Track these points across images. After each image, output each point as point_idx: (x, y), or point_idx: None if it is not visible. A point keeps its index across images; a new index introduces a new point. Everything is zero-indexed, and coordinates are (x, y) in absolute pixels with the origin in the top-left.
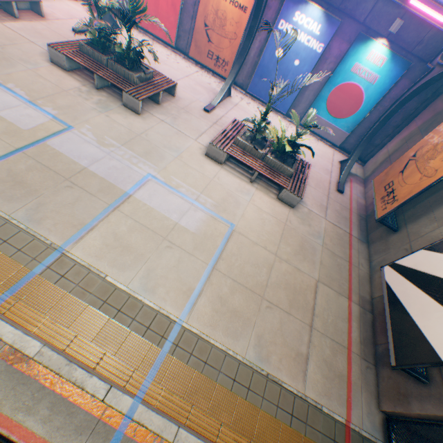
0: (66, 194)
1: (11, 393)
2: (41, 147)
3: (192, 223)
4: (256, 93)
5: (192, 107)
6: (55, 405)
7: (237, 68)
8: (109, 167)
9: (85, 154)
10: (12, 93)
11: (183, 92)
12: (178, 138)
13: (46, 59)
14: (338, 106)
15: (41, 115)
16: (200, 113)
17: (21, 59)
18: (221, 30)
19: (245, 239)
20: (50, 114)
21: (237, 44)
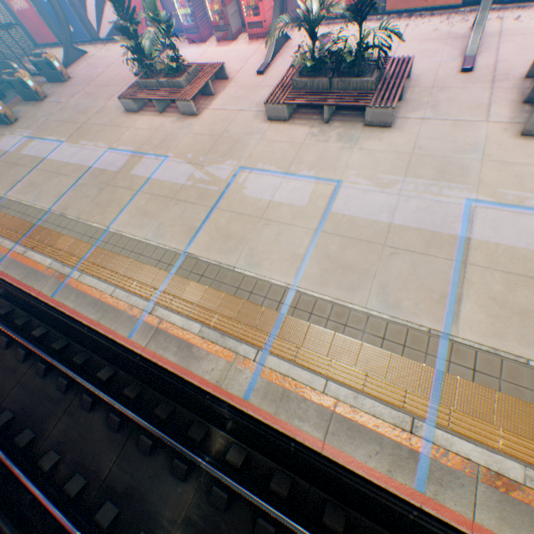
0: (396, 263)
1: (532, 531)
2: (331, 219)
3: None
4: None
5: (440, 78)
6: None
7: None
8: (412, 212)
9: (375, 207)
10: (266, 173)
11: (412, 65)
12: (460, 132)
13: (261, 120)
14: None
15: (304, 182)
16: (459, 80)
17: (246, 134)
18: None
19: None
20: (309, 178)
21: None
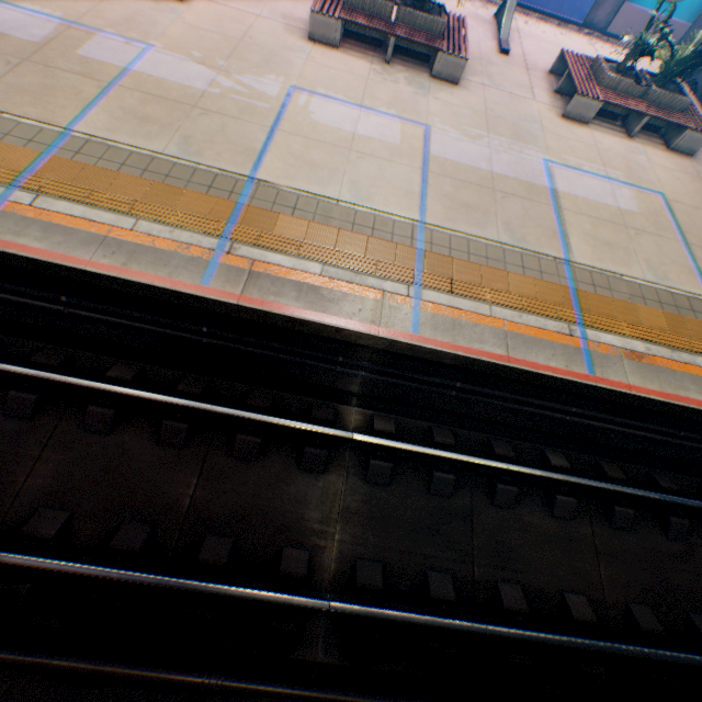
0: (509, 206)
1: (659, 381)
2: (433, 162)
3: (629, 204)
4: None
5: (484, 54)
6: (693, 382)
7: None
8: (506, 165)
9: (472, 156)
10: (334, 102)
11: None
12: (518, 105)
13: (298, 38)
14: None
15: (387, 121)
16: (500, 60)
17: (282, 49)
18: None
19: (683, 207)
20: (392, 117)
21: None
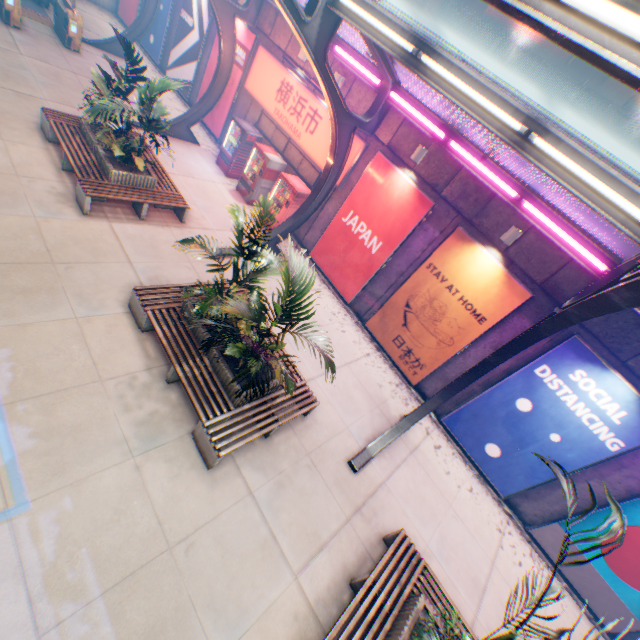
0: None
1: None
2: None
3: None
4: (457, 431)
5: (328, 449)
6: None
7: (438, 402)
8: None
9: None
10: None
11: (326, 402)
12: (258, 564)
13: (127, 297)
14: (630, 559)
15: None
16: (338, 470)
17: (81, 293)
18: (429, 321)
19: None
20: (11, 449)
21: (450, 351)
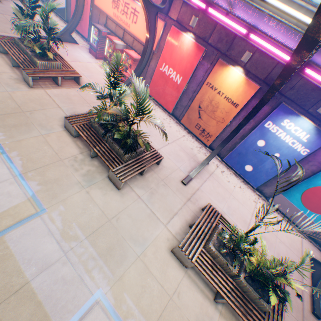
0: None
1: None
2: None
3: None
4: (231, 163)
5: (171, 177)
6: None
7: (220, 149)
8: (56, 279)
9: (38, 255)
10: (9, 163)
11: (167, 158)
12: (148, 223)
13: (62, 123)
14: (314, 202)
15: (22, 192)
16: (177, 185)
17: (40, 124)
18: (211, 113)
19: None
20: (31, 190)
21: (223, 126)
